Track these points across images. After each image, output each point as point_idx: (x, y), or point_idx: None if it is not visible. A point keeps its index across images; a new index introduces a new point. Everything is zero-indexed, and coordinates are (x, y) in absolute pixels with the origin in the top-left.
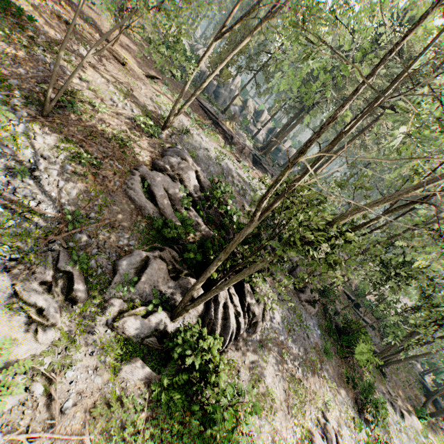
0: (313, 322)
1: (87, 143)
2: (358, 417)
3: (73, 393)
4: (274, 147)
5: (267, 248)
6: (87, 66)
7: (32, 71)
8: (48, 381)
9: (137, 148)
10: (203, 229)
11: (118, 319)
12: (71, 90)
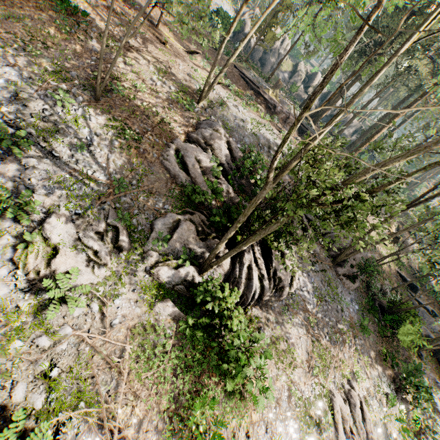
0: (350, 297)
1: (130, 121)
2: (390, 393)
3: (119, 315)
4: (325, 114)
5: (302, 219)
6: (131, 50)
7: (87, 61)
8: (102, 303)
9: (173, 123)
10: (233, 197)
11: (154, 267)
12: (117, 75)
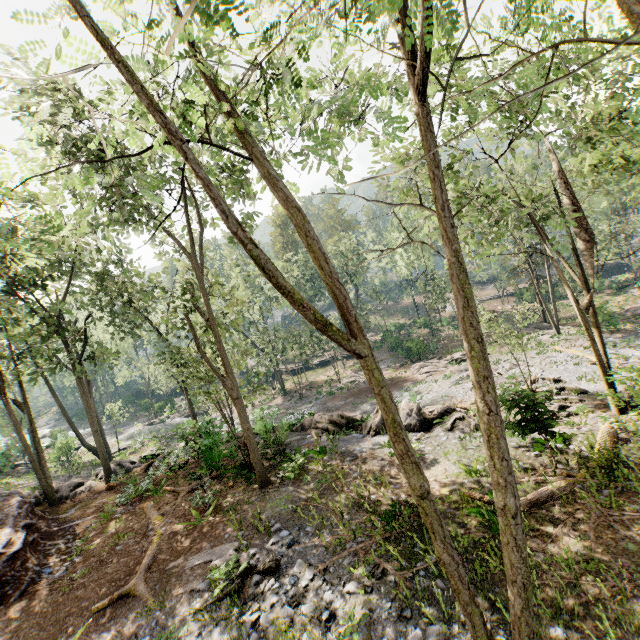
0: None
1: None
2: None
3: None
4: None
5: None
6: None
7: None
8: None
9: None
10: None
11: None
12: None
